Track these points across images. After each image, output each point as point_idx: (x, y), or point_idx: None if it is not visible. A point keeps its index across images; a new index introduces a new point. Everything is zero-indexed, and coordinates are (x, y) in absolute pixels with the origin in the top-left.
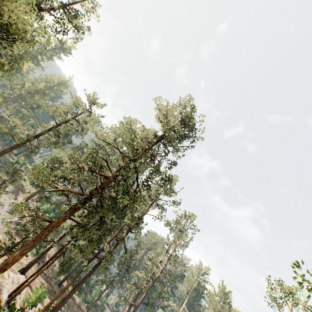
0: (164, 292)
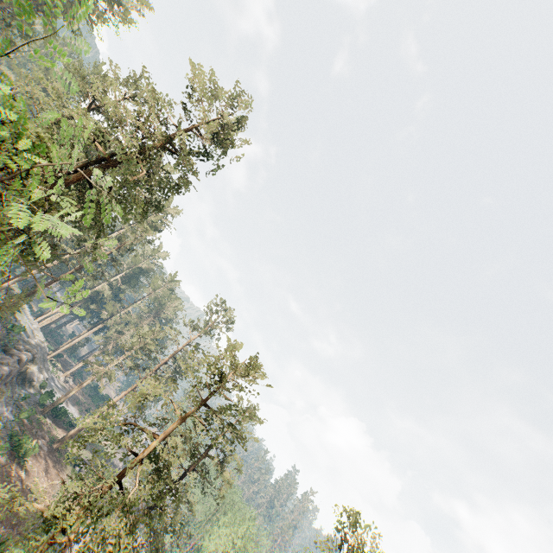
0: (100, 279)
